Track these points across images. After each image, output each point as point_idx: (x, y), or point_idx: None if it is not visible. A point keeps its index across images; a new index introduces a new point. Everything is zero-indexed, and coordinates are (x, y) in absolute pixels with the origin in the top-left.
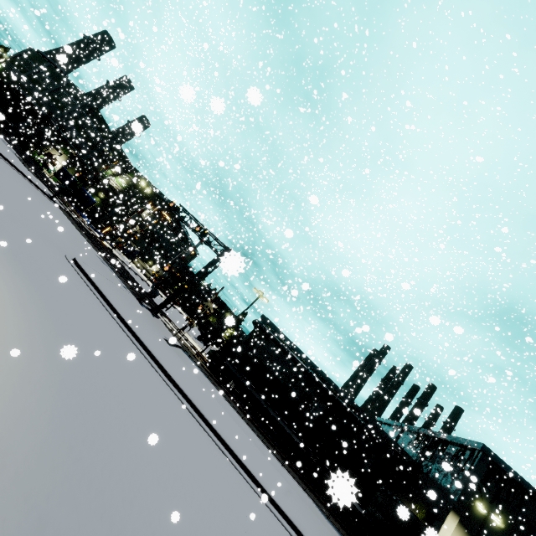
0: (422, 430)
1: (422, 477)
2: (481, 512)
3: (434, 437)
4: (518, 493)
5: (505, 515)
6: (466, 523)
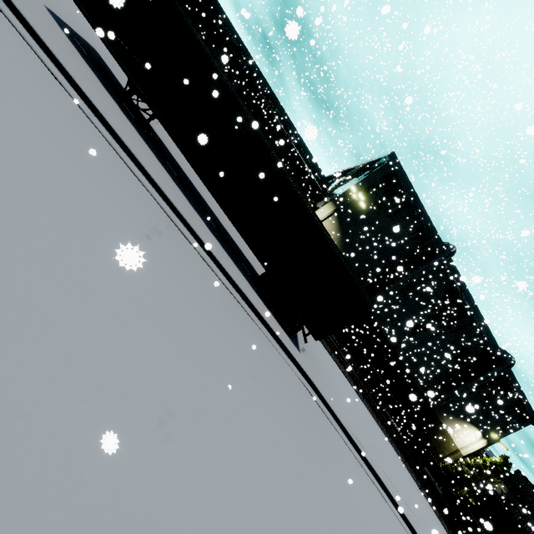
0: (353, 166)
1: (329, 196)
2: (359, 210)
3: (358, 168)
4: (402, 203)
5: (379, 216)
6: (341, 215)
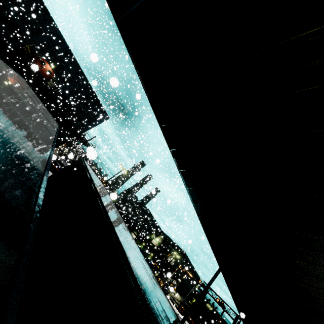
0: None
1: None
2: None
3: None
4: None
5: None
6: None
